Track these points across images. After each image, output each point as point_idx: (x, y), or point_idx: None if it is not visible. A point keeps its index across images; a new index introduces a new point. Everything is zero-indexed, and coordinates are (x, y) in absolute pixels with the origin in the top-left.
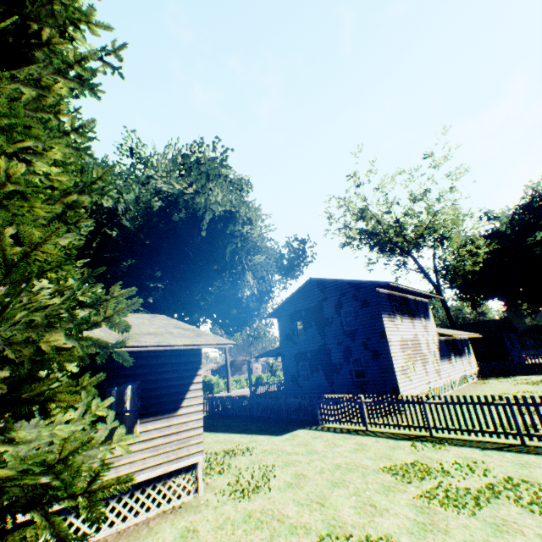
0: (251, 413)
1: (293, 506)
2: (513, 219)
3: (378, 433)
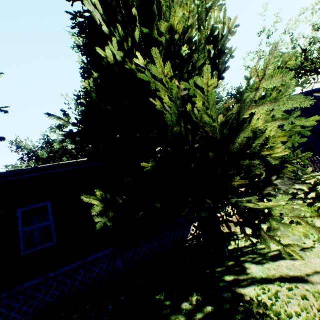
0: None
1: None
2: None
3: None
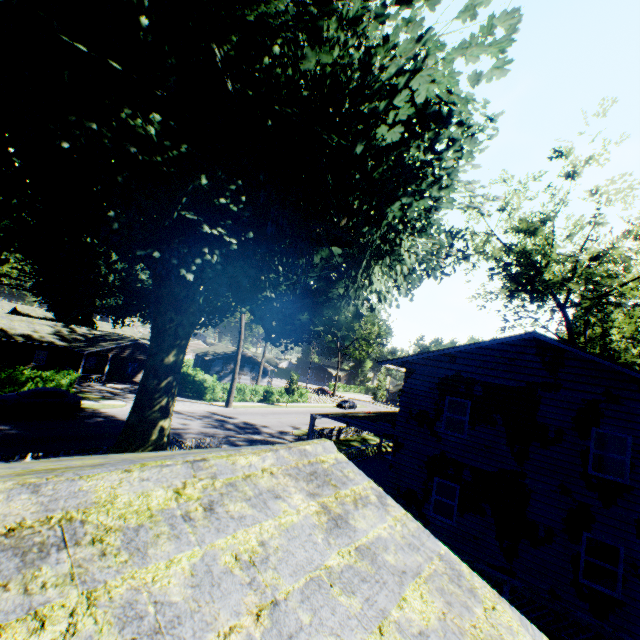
0: None
1: None
2: None
3: None
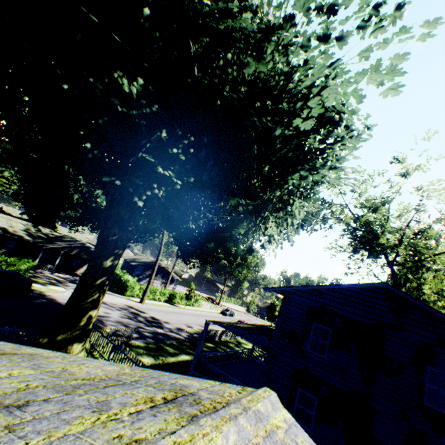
0: None
1: None
2: None
3: None
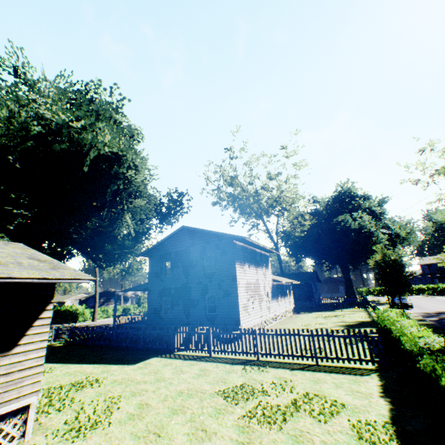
0: (110, 343)
1: (130, 440)
2: (328, 205)
3: (219, 359)
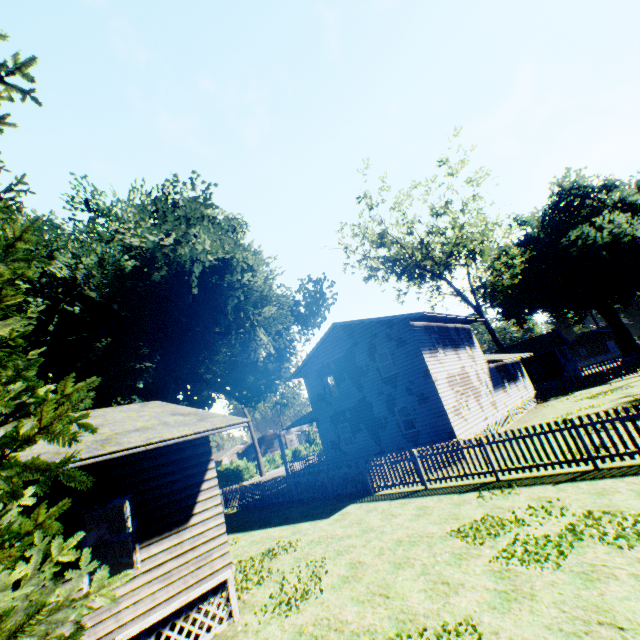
0: (290, 497)
1: (352, 606)
2: (544, 221)
3: (439, 489)
